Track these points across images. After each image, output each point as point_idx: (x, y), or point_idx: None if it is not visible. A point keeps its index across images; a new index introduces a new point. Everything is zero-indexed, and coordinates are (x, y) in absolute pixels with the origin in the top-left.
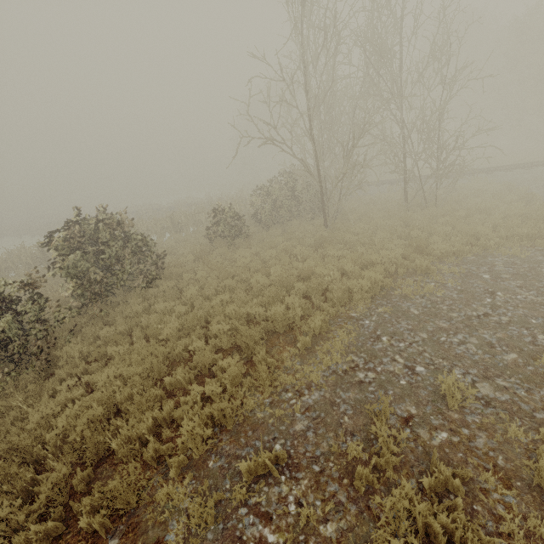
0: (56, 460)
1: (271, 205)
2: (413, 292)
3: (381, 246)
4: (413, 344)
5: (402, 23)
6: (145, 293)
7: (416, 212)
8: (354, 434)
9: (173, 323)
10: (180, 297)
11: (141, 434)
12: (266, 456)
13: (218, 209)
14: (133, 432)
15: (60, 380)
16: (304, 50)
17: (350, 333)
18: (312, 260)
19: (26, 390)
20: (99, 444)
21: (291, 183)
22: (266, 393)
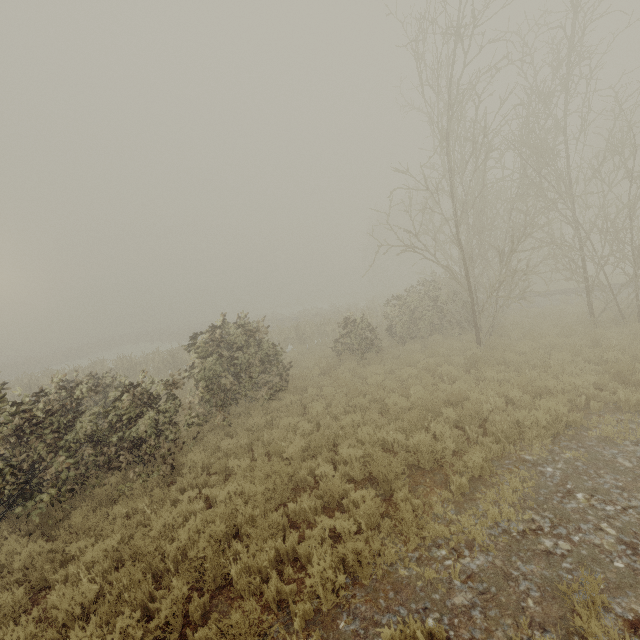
0: (172, 578)
1: (408, 316)
2: (619, 436)
3: (559, 370)
4: (629, 510)
5: (565, 122)
6: (268, 406)
7: (609, 330)
8: (545, 629)
9: (299, 441)
10: (303, 414)
11: (262, 566)
12: (417, 627)
13: (348, 319)
14: (254, 561)
15: (181, 489)
16: (451, 160)
17: (525, 481)
18: (463, 382)
19: (153, 493)
20: (217, 568)
21: (433, 292)
22: (411, 545)
